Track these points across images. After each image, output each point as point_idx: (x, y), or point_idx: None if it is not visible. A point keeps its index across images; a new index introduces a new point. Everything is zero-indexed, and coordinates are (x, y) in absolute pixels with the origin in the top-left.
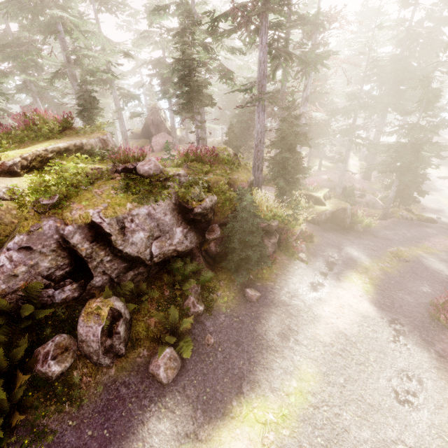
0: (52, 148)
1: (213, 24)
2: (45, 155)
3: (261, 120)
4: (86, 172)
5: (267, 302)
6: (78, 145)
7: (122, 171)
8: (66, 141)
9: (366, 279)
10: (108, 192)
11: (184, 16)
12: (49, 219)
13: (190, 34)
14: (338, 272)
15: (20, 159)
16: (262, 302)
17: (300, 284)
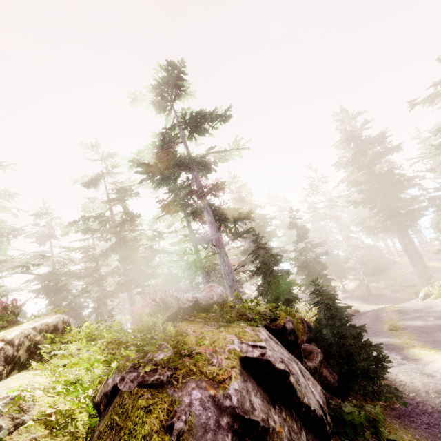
0: (40, 324)
1: (164, 208)
2: (32, 336)
3: (227, 262)
4: (103, 348)
5: (438, 415)
6: (65, 322)
7: (173, 317)
8: (51, 315)
9: (423, 348)
10: (203, 330)
11: (124, 213)
12: (187, 388)
13: (130, 224)
14: (403, 357)
15: (2, 345)
16: (436, 419)
17: (415, 379)
